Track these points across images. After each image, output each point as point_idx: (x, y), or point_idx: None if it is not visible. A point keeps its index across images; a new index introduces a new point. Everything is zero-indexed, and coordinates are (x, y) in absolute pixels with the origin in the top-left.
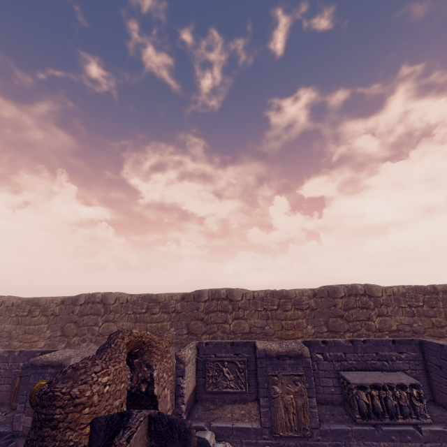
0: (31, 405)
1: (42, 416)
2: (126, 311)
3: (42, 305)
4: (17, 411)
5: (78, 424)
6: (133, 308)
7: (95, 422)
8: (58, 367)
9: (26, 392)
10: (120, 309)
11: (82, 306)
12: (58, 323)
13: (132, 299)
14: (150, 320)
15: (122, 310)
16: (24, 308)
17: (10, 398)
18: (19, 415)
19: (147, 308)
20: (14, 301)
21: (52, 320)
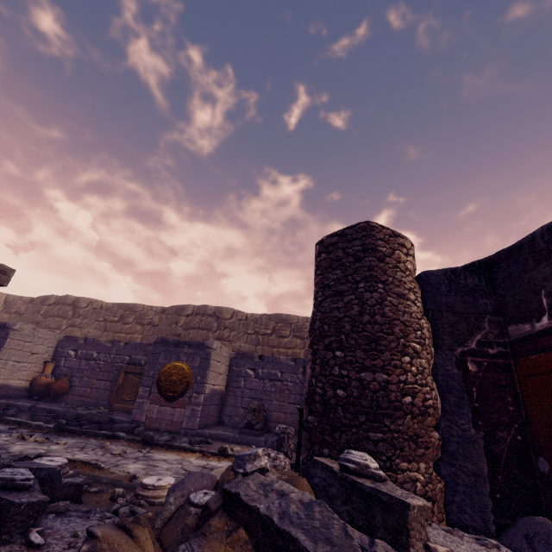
0: (158, 390)
1: (354, 249)
2: (244, 329)
3: (138, 311)
4: (139, 395)
5: (407, 269)
6: (254, 327)
7: (425, 276)
8: (197, 347)
9: (153, 373)
10: (237, 327)
11: (189, 318)
12: (155, 335)
13: (253, 316)
14: (277, 344)
15: (240, 328)
16: (115, 312)
17: (110, 396)
18: (142, 401)
19: (273, 329)
20: (103, 303)
21: (149, 331)
